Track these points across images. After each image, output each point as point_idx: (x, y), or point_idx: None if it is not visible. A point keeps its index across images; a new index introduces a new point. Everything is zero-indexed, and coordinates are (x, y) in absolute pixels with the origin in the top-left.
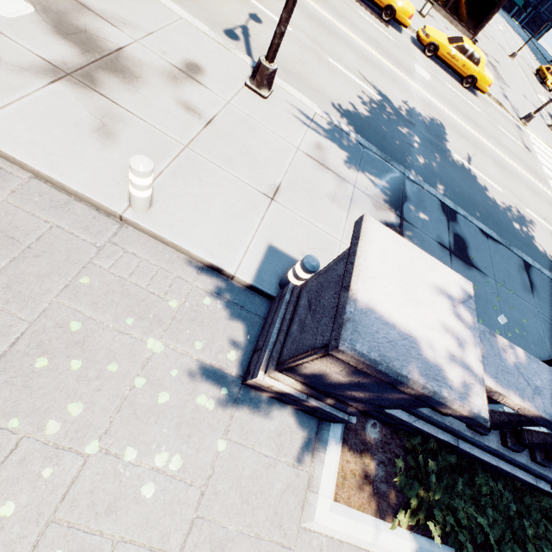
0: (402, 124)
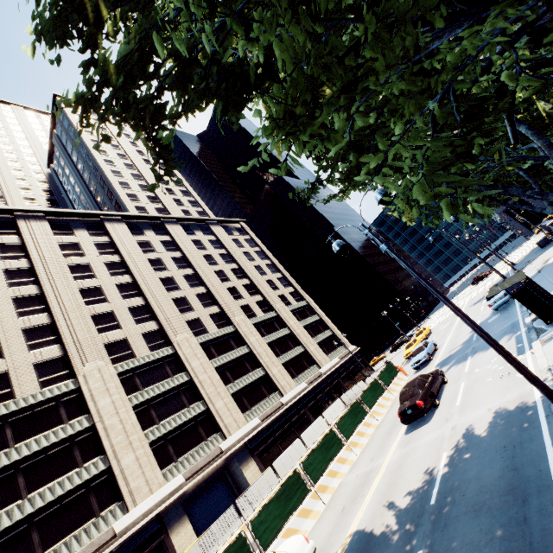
0: None
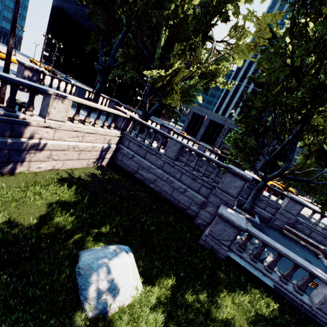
0: (1, 68)
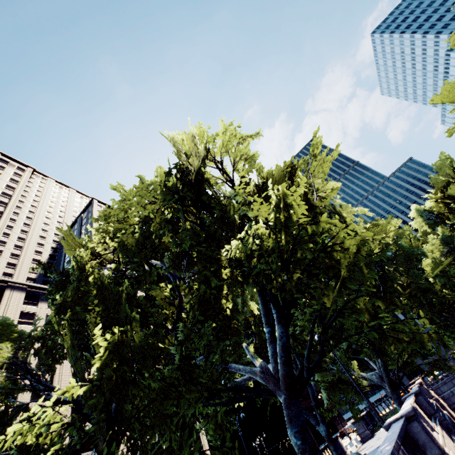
0: None
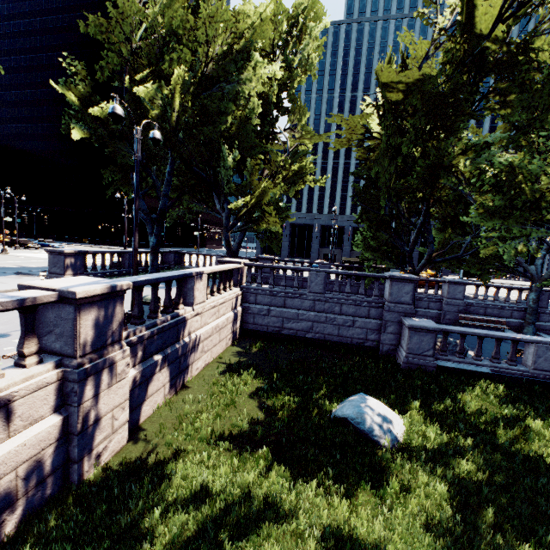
0: None
